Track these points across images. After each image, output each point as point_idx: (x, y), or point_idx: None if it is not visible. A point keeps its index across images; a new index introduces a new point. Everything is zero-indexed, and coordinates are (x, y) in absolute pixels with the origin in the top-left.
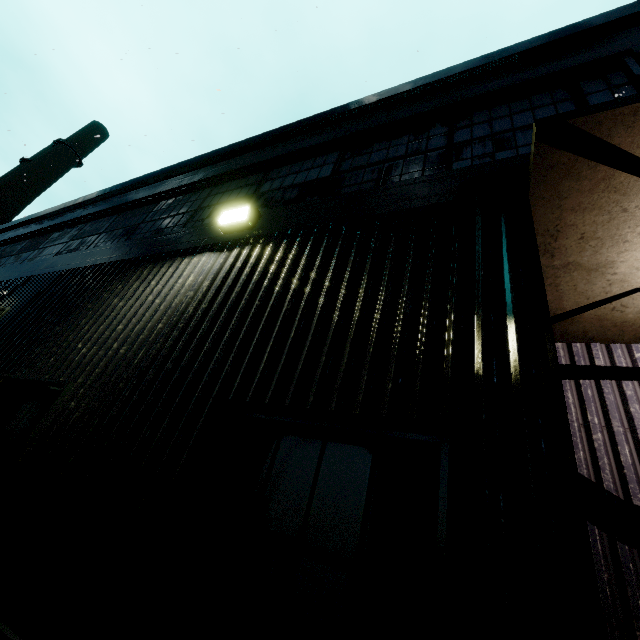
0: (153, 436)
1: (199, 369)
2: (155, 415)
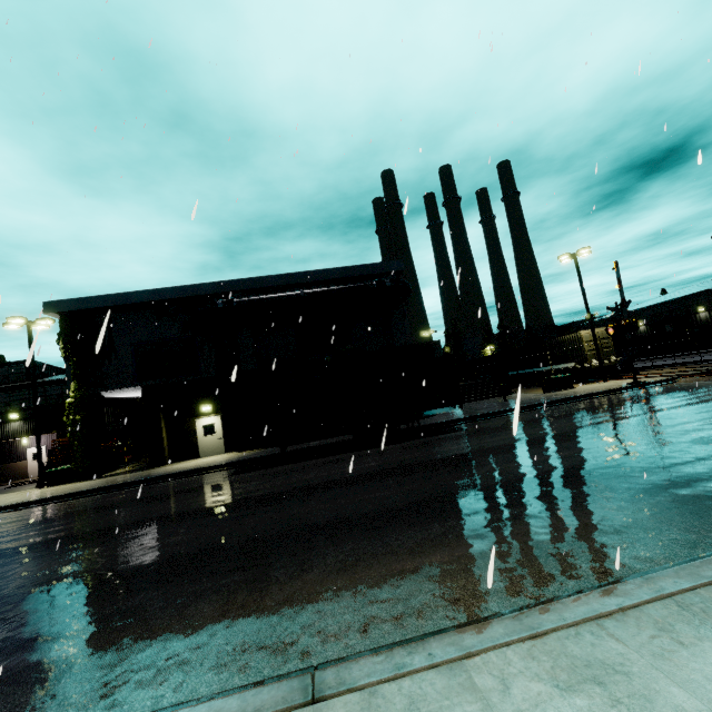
0: (710, 327)
1: (710, 323)
2: (709, 326)
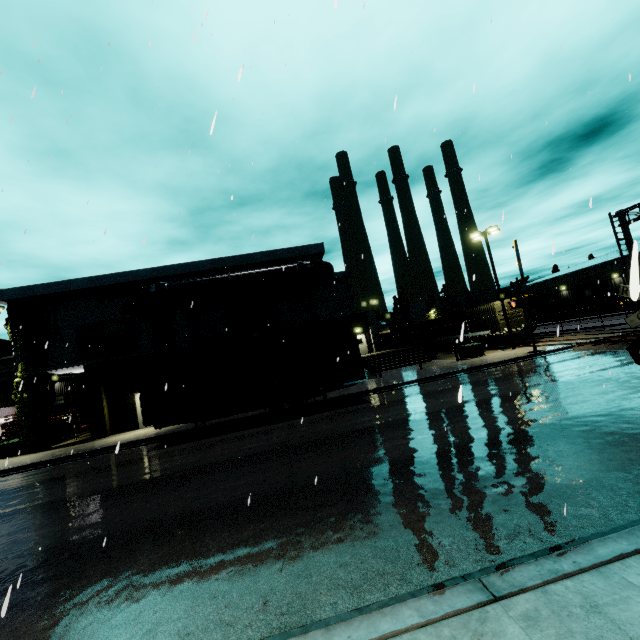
0: None
1: None
2: None
